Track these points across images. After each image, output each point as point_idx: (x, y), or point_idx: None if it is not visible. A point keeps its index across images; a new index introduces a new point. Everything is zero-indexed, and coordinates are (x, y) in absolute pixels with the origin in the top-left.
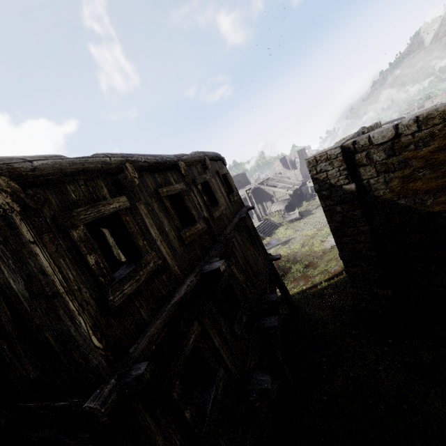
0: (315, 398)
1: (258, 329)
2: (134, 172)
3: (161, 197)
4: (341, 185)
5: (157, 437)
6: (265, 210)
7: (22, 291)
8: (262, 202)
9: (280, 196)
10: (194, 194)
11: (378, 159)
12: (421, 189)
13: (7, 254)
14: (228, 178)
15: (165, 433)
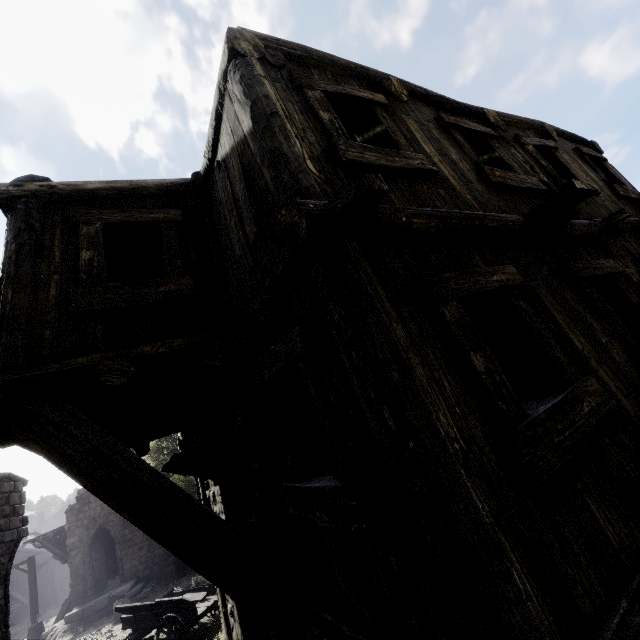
0: None
1: None
2: (401, 88)
3: (445, 125)
4: None
5: (393, 323)
6: None
7: (248, 125)
8: None
9: None
10: (515, 150)
11: None
12: None
13: (241, 89)
14: (607, 167)
15: (416, 345)
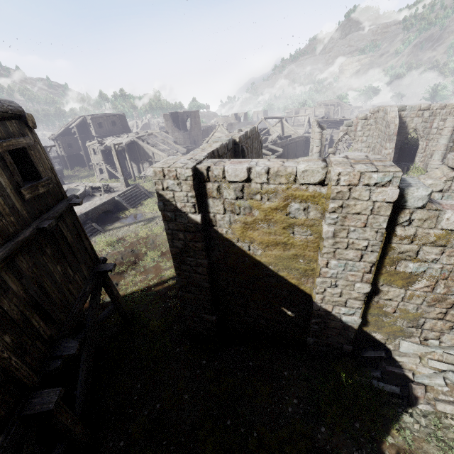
0: (111, 446)
1: (22, 415)
2: None
3: None
4: (187, 212)
5: None
6: (140, 171)
7: None
8: (138, 160)
9: (159, 160)
10: None
11: (228, 196)
12: (256, 239)
13: None
14: (31, 153)
15: None
